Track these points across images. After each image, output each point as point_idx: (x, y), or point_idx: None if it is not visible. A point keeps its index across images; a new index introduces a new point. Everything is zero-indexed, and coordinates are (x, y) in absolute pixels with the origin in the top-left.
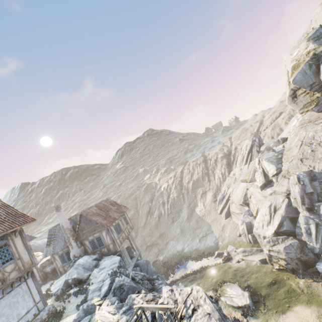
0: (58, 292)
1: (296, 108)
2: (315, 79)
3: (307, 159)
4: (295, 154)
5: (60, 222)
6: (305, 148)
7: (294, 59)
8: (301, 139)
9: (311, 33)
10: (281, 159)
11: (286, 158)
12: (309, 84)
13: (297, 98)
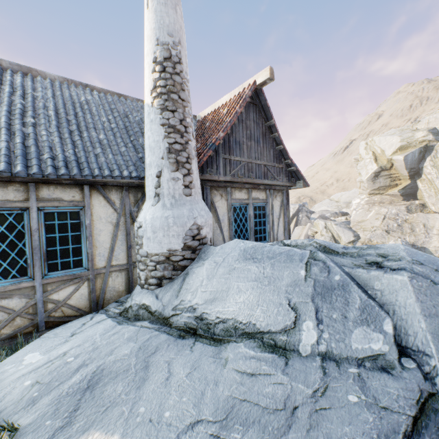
0: (437, 433)
1: (369, 187)
2: (416, 165)
3: (394, 232)
4: (377, 225)
5: (172, 25)
6: (389, 221)
7: (404, 140)
8: (383, 213)
9: (426, 129)
10: (352, 228)
11: (362, 228)
12: (410, 167)
13: (378, 178)
